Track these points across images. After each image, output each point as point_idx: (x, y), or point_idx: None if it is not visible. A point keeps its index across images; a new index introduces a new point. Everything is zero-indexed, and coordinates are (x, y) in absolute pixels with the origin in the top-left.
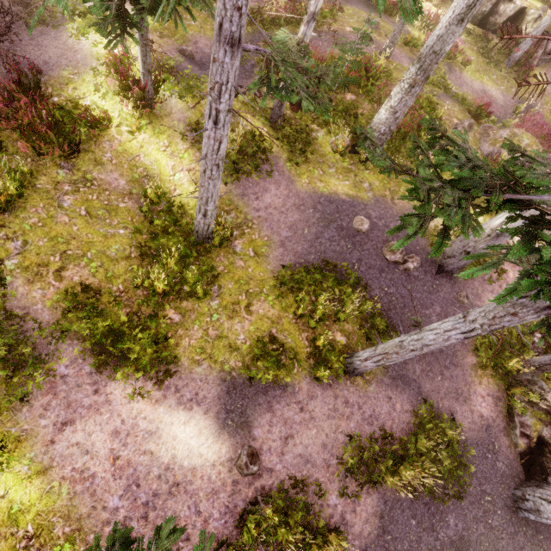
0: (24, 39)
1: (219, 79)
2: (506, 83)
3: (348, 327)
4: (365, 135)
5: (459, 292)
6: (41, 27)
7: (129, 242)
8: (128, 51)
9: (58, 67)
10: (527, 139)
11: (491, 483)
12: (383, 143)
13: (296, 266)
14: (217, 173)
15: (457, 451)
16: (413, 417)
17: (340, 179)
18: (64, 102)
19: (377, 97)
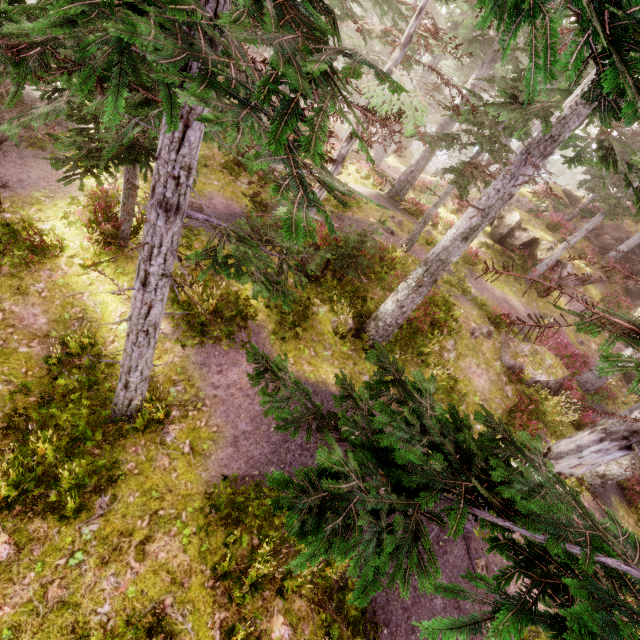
0: (11, 156)
1: (149, 240)
2: (527, 296)
3: (299, 605)
4: (267, 364)
5: (476, 557)
6: (39, 151)
7: (0, 404)
8: (114, 190)
9: (32, 187)
10: (550, 358)
11: None
12: (390, 334)
13: (245, 479)
14: (145, 340)
15: None
16: None
17: (335, 365)
18: (16, 220)
19: (390, 286)
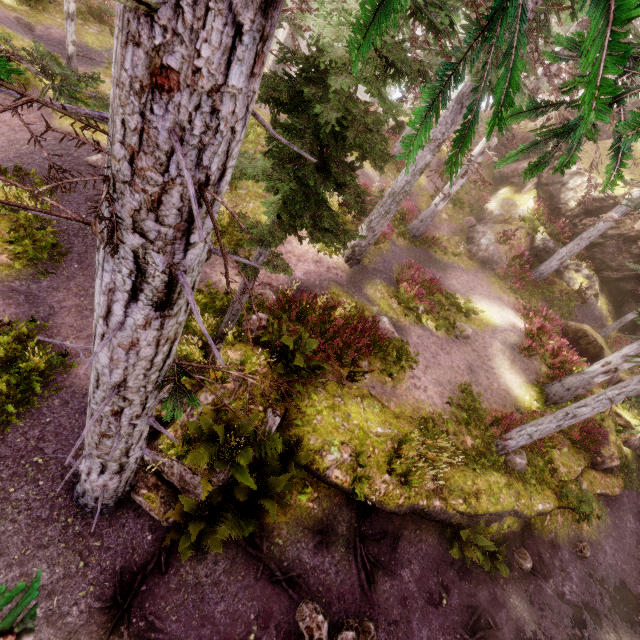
0: None
1: None
2: (386, 170)
3: None
4: None
5: None
6: None
7: None
8: None
9: None
10: None
11: (62, 443)
12: None
13: None
14: None
15: (32, 384)
16: (0, 332)
17: None
18: None
19: None
